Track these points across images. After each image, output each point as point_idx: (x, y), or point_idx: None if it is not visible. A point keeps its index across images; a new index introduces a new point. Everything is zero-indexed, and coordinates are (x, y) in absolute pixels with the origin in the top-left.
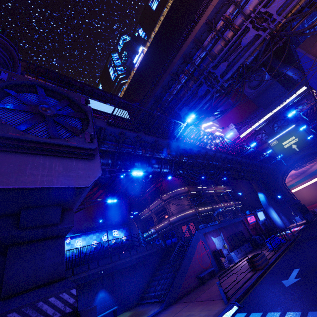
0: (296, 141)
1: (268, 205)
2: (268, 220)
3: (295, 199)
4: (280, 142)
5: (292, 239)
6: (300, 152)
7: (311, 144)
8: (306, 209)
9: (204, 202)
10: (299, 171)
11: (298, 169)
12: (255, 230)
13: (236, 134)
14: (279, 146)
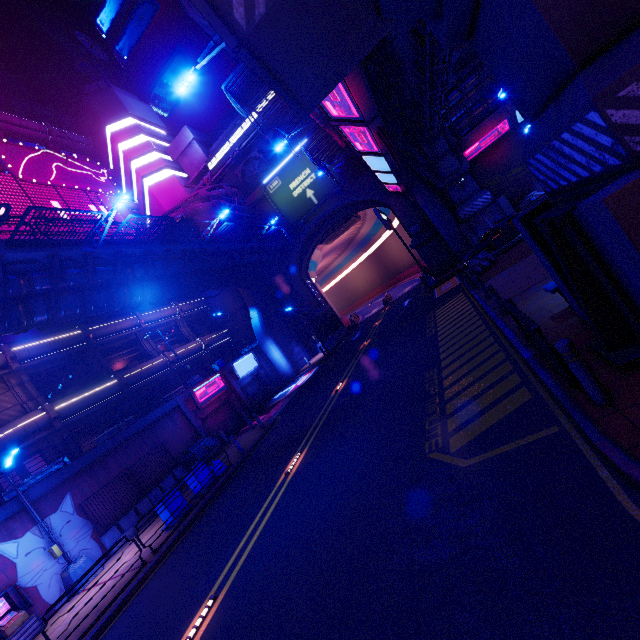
0: (313, 180)
1: (265, 335)
2: (265, 367)
3: (323, 305)
4: (286, 182)
5: (245, 453)
6: (322, 207)
7: (336, 189)
8: (334, 324)
9: (96, 372)
10: (342, 240)
11: (332, 240)
12: (228, 405)
13: (202, 161)
14: (285, 194)
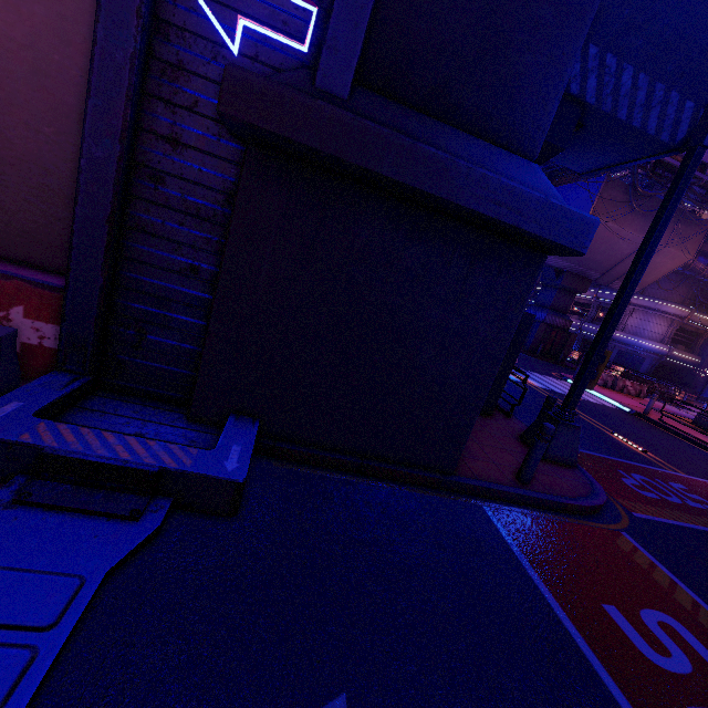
0: None
1: None
2: None
3: None
4: None
5: None
6: None
7: None
8: None
9: None
10: None
11: None
12: None
13: None
14: None
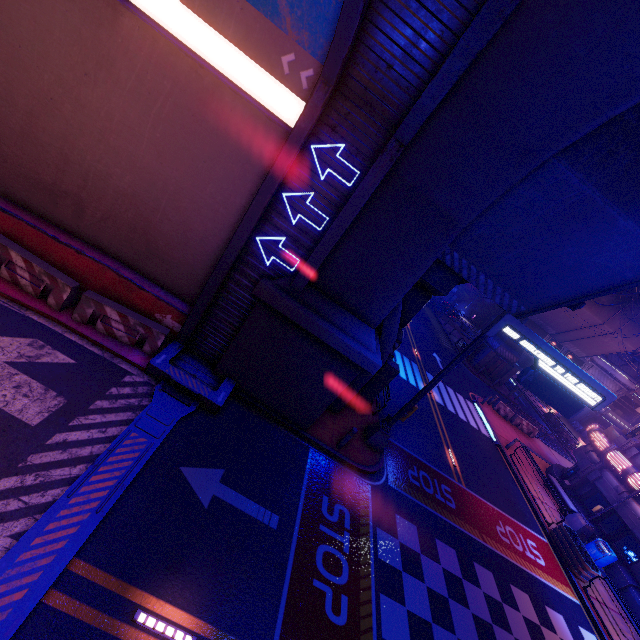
0: None
1: None
2: None
3: None
4: None
5: None
6: None
7: None
8: None
9: None
10: None
11: None
12: None
13: None
14: None
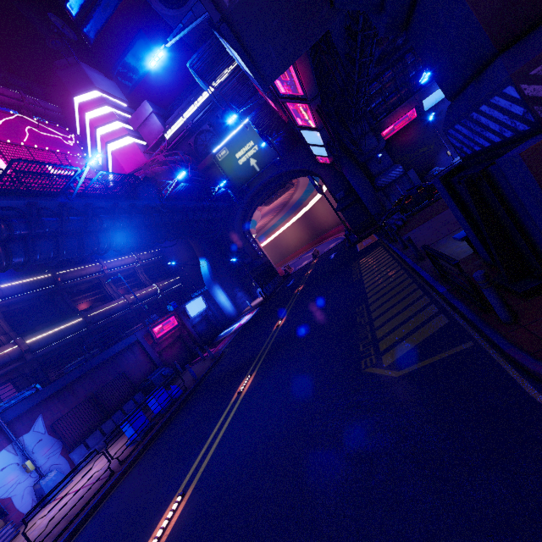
0: (256, 151)
1: (213, 281)
2: (212, 309)
3: (262, 257)
4: (233, 152)
5: (199, 379)
6: (263, 174)
7: (276, 159)
8: (271, 273)
9: (63, 311)
10: (278, 203)
11: (270, 203)
12: (181, 340)
13: (159, 131)
14: (232, 162)
